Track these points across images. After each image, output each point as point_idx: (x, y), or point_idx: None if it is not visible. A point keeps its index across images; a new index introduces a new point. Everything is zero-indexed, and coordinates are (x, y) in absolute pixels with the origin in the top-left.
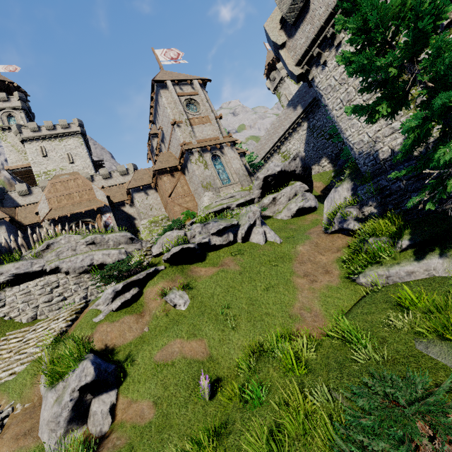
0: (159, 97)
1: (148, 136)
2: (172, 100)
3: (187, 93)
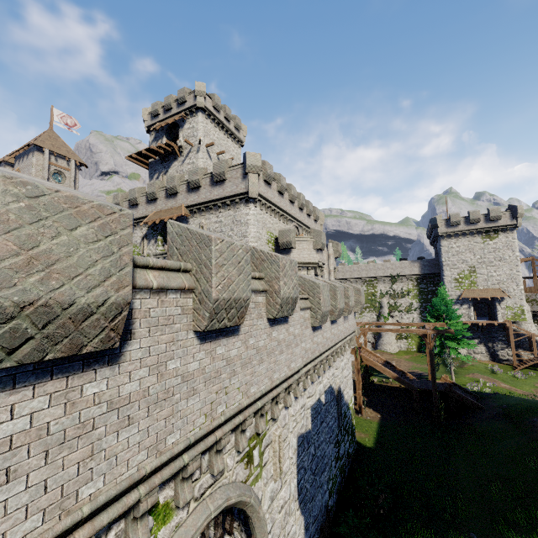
0: (31, 154)
1: (1, 160)
2: (42, 164)
3: (60, 166)
